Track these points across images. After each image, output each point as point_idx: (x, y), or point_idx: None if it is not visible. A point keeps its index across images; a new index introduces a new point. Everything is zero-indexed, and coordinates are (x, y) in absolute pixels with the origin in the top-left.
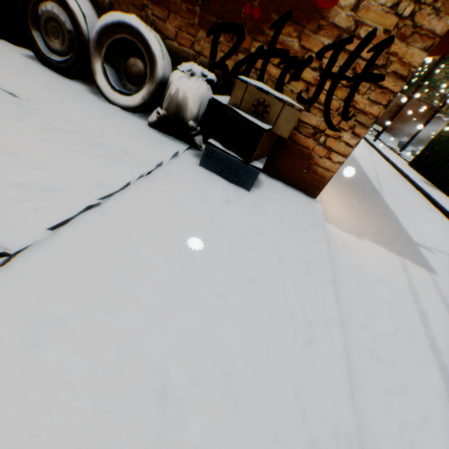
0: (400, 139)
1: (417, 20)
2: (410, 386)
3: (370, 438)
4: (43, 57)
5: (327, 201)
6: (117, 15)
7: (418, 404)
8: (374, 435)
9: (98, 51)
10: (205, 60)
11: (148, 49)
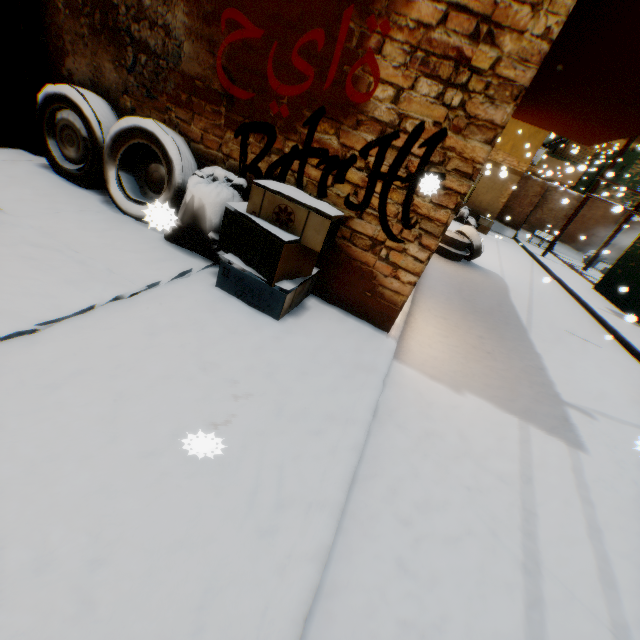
0: (586, 253)
1: (470, 110)
2: (455, 624)
3: None
4: (58, 165)
5: (422, 337)
6: (132, 120)
7: None
8: None
9: (113, 157)
10: (235, 163)
11: (165, 153)
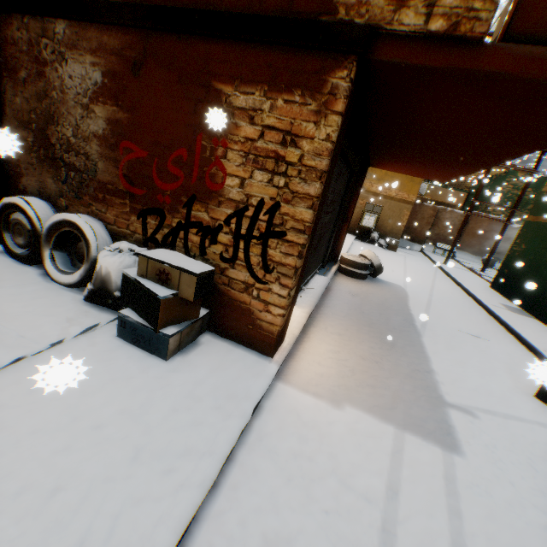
0: (482, 256)
1: (292, 187)
2: None
3: None
4: (11, 250)
5: (313, 355)
6: (61, 215)
7: None
8: None
9: (49, 242)
10: (140, 236)
11: (85, 236)
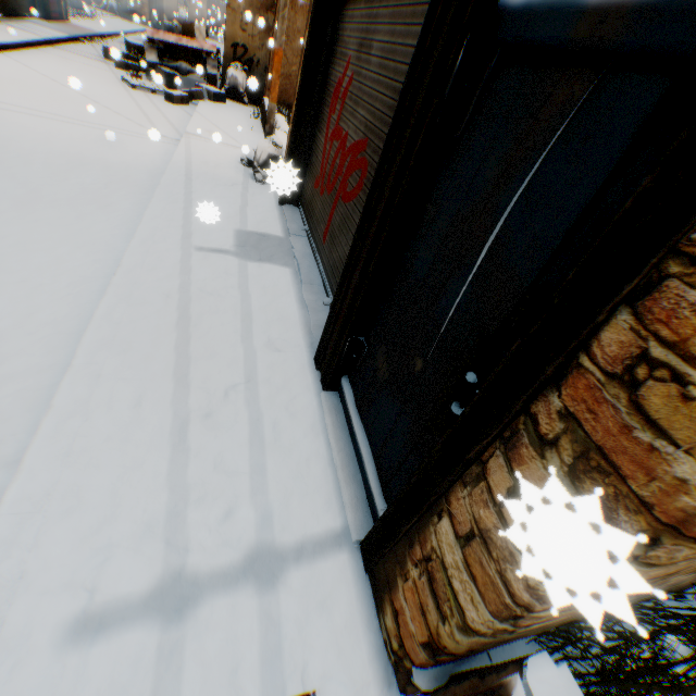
0: None
1: None
2: None
3: None
4: None
5: None
6: None
7: None
8: None
9: None
10: None
11: None
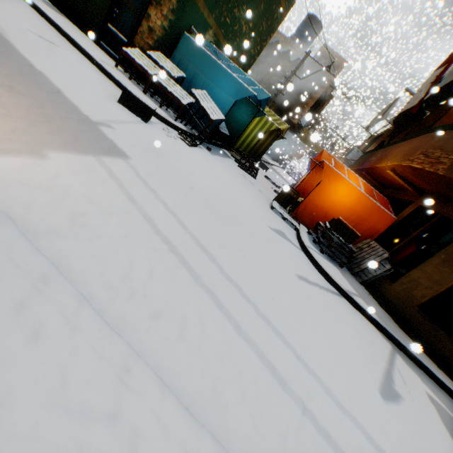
0: None
1: None
2: (185, 306)
3: (201, 397)
4: None
5: None
6: None
7: (194, 314)
8: (200, 389)
9: None
10: None
11: None
